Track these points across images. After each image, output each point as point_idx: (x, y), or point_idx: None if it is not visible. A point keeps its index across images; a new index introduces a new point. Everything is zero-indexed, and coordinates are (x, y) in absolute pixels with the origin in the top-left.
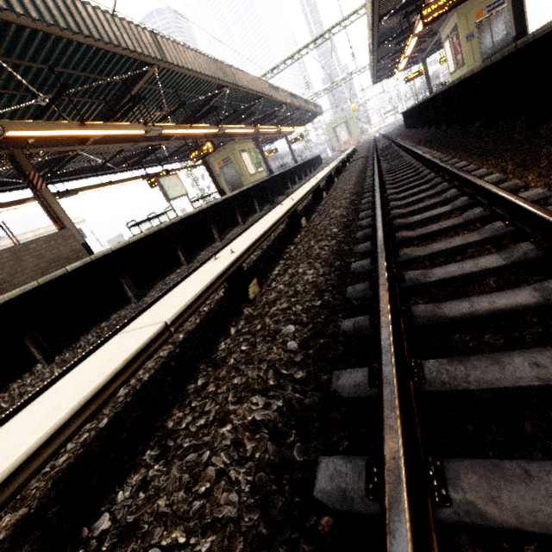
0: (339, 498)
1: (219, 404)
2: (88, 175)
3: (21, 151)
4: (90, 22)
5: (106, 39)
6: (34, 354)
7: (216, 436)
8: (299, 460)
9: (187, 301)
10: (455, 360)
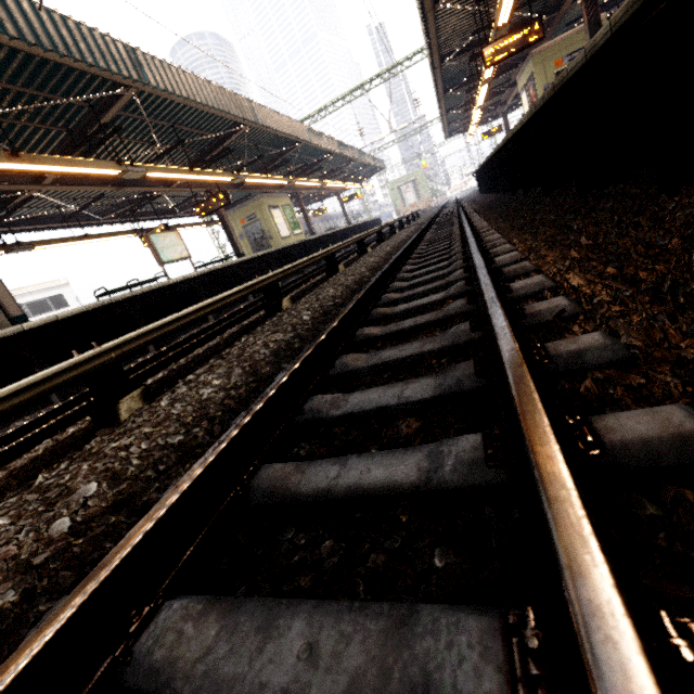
0: None
1: None
2: (59, 225)
3: None
4: (22, 21)
5: (47, 45)
6: None
7: None
8: None
9: None
10: (219, 607)
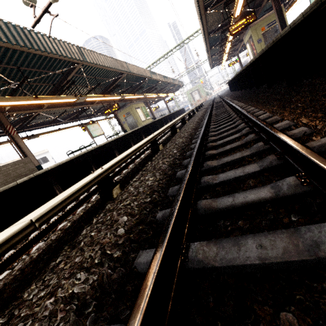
0: None
1: (59, 279)
2: (47, 126)
3: (3, 114)
4: (39, 42)
5: (49, 51)
6: None
7: (41, 308)
8: None
9: (54, 203)
10: (212, 242)
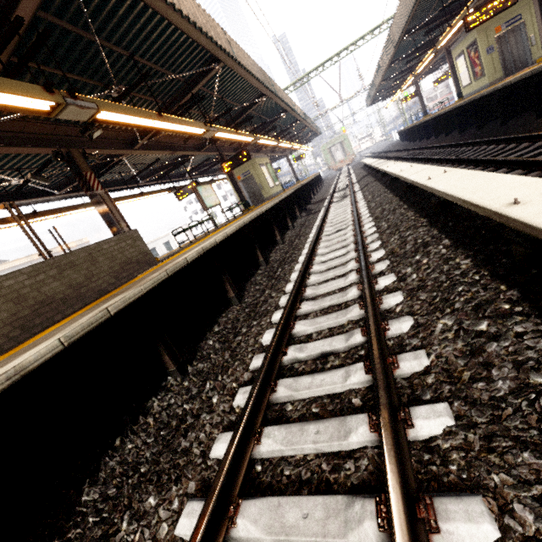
0: None
1: None
2: (114, 188)
3: (78, 150)
4: (185, 4)
5: (197, 23)
6: (165, 365)
7: None
8: None
9: None
10: None
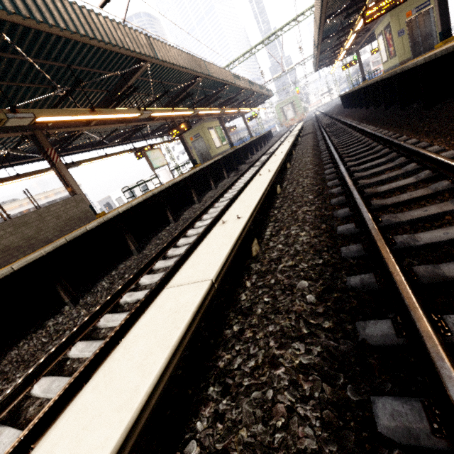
0: (404, 435)
1: (262, 349)
2: (87, 149)
3: (41, 132)
4: (101, 29)
5: (113, 42)
6: (63, 298)
7: (273, 377)
8: (355, 399)
9: (222, 261)
10: None
